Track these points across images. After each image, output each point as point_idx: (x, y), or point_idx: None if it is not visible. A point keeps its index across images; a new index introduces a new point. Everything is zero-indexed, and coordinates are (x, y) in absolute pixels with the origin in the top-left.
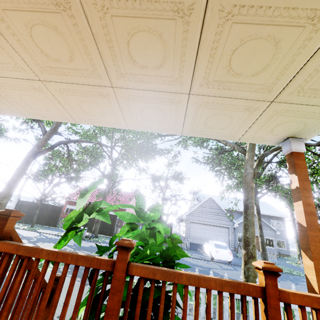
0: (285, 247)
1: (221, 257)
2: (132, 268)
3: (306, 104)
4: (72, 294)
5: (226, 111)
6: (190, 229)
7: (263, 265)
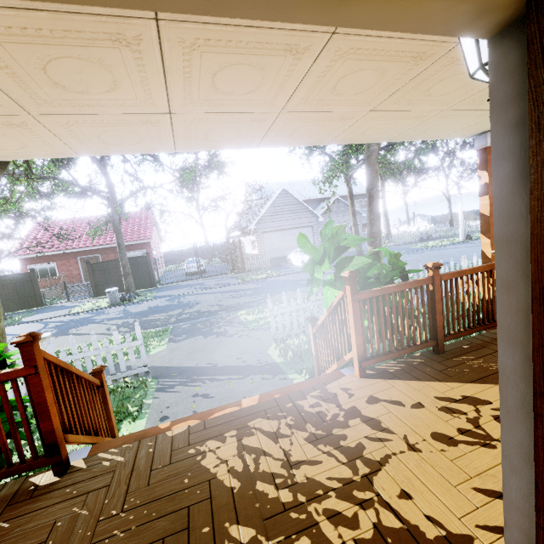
0: None
1: None
2: (442, 277)
3: None
4: (234, 346)
5: (459, 119)
6: (264, 242)
7: None
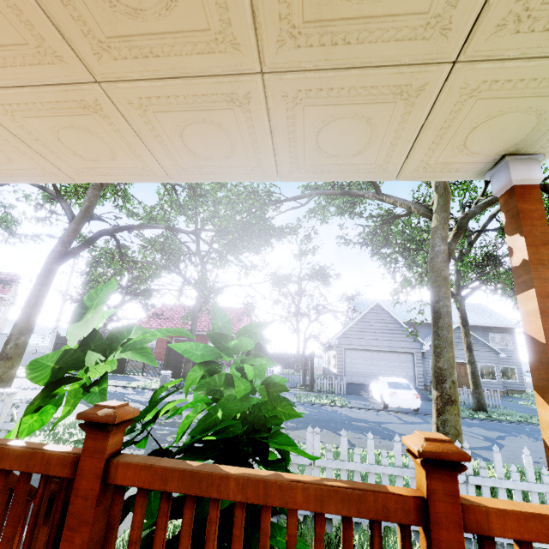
0: (516, 378)
1: (400, 404)
2: (117, 468)
3: (540, 57)
4: None
5: (355, 106)
6: (346, 360)
7: (421, 447)
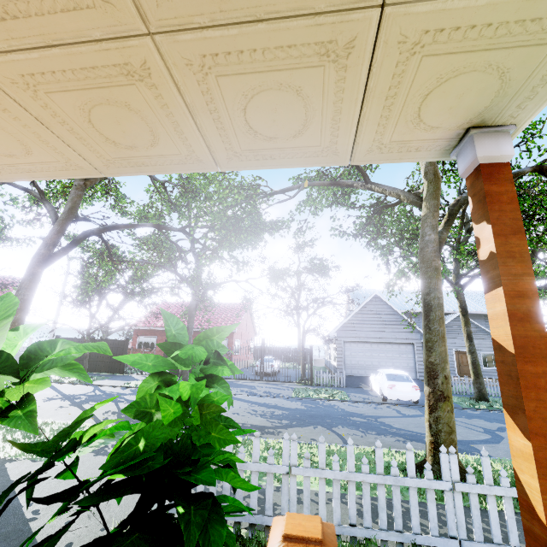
0: None
1: (399, 396)
2: None
3: None
4: None
5: (277, 74)
6: (345, 353)
7: None
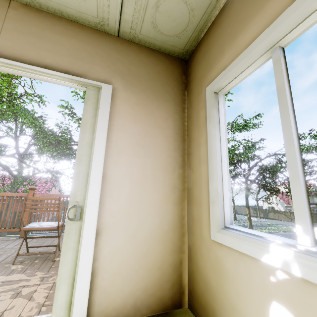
0: None
1: None
2: None
3: None
4: None
5: None
6: None
7: None
